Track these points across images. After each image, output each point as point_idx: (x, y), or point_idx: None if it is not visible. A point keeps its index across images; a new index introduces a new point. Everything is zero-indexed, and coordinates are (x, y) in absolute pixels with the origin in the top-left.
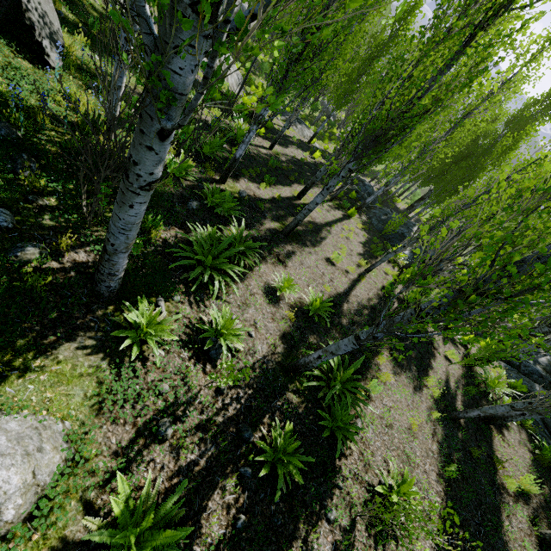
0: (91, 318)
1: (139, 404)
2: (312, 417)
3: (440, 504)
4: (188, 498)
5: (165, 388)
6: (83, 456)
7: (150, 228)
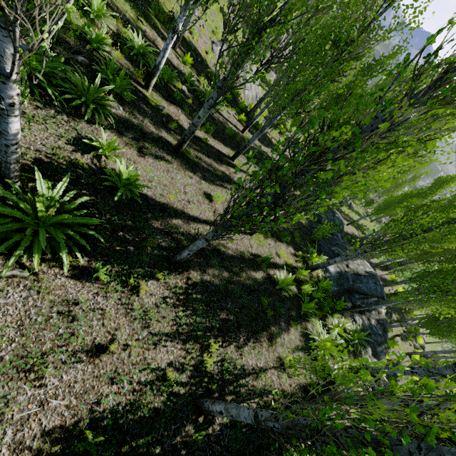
0: None
1: None
2: None
3: None
4: None
5: None
6: None
7: None
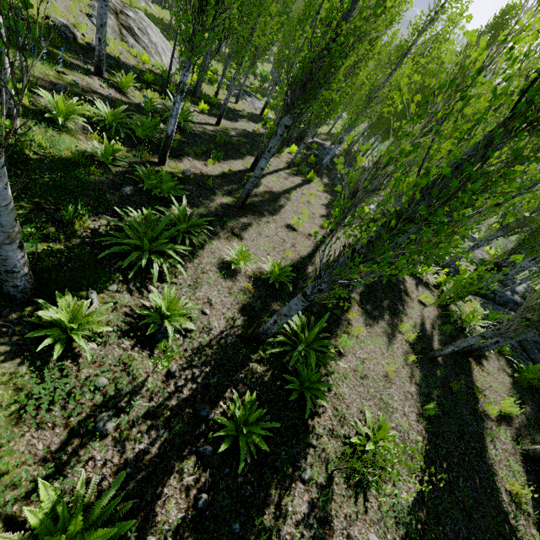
0: (3, 324)
1: (71, 403)
2: (279, 382)
3: (421, 442)
4: (138, 489)
5: (102, 382)
6: (1, 470)
7: (74, 220)
